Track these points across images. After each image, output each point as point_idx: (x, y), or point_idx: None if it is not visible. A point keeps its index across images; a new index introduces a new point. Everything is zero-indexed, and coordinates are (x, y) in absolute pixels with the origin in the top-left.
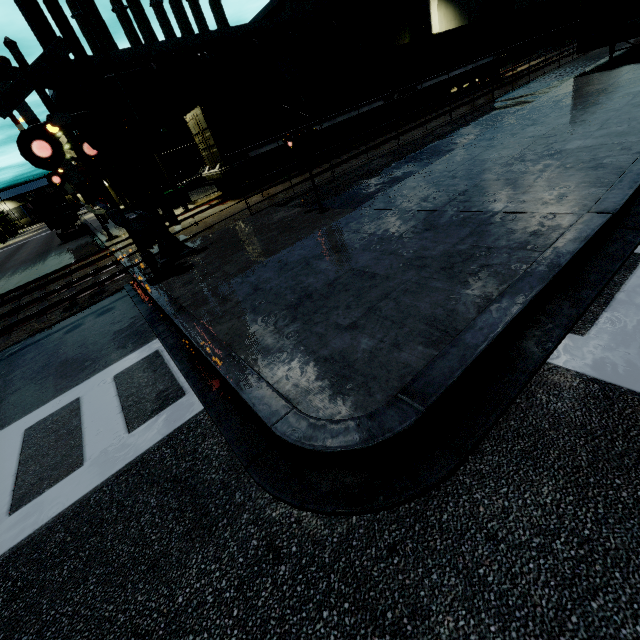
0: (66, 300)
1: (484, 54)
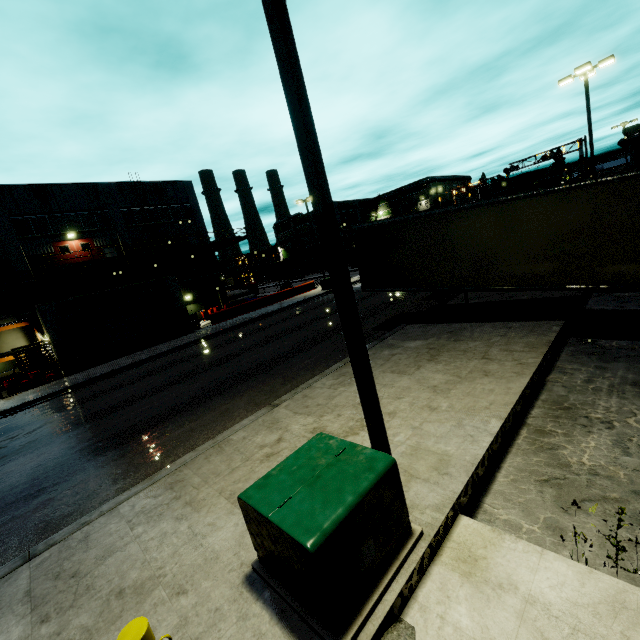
0: None
1: None
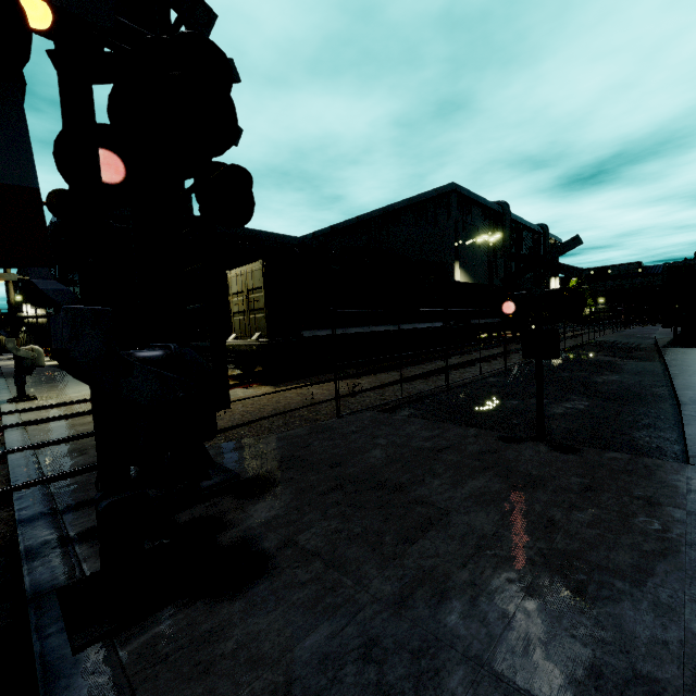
0: None
1: None
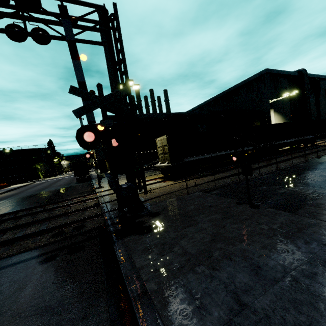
0: (58, 227)
1: (306, 134)
